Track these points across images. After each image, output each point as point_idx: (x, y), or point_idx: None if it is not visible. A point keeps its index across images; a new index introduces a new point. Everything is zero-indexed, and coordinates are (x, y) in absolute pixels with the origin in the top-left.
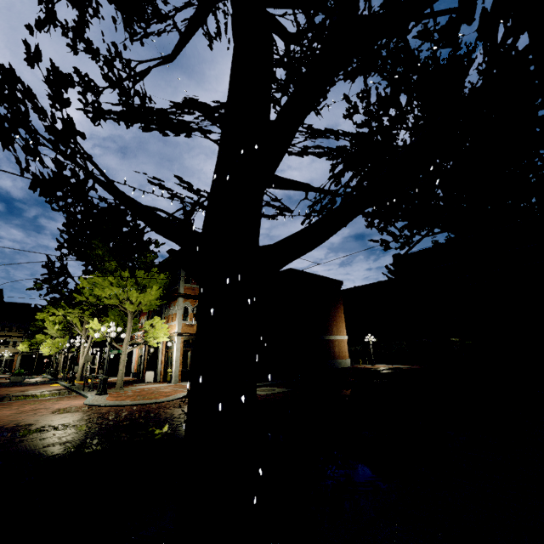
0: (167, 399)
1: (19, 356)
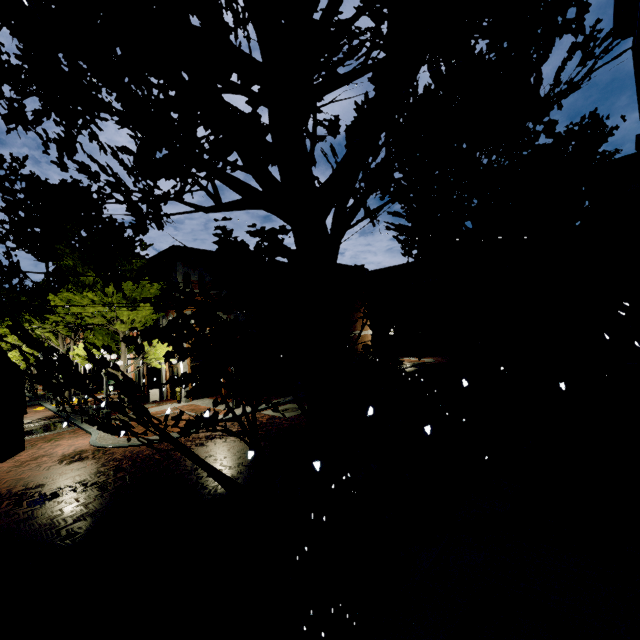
0: None
1: None
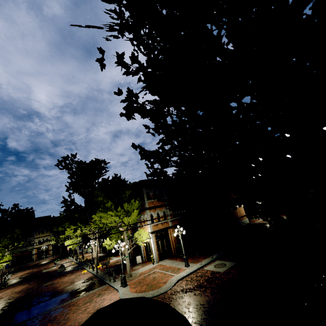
0: (168, 288)
1: (50, 246)
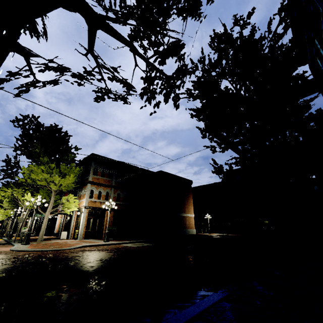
0: (68, 248)
1: None
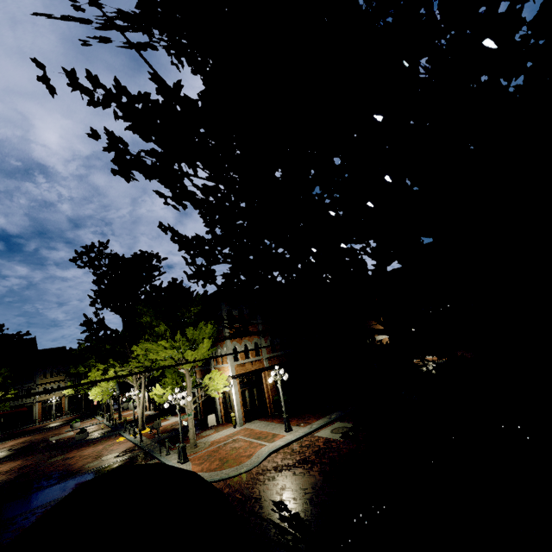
0: (253, 465)
1: (65, 399)
